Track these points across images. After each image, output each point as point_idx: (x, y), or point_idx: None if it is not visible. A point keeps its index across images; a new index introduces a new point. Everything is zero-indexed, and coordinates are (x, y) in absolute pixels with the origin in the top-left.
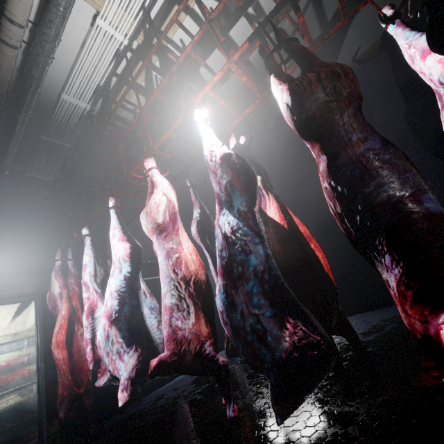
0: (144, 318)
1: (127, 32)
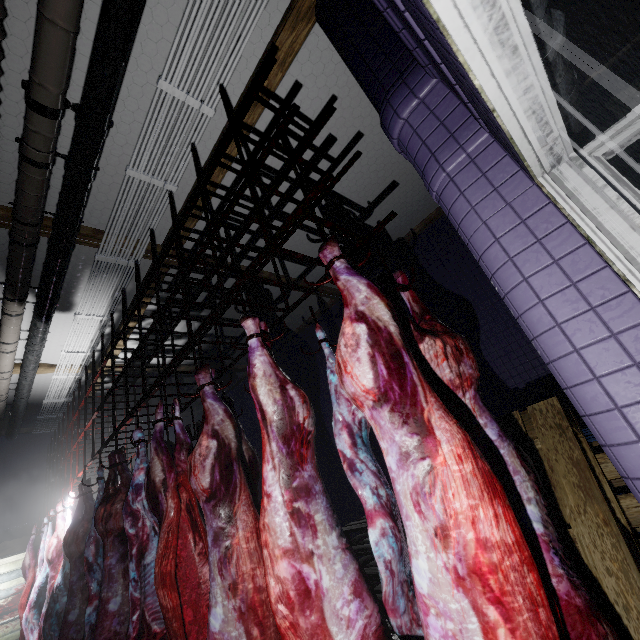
0: None
1: (78, 372)
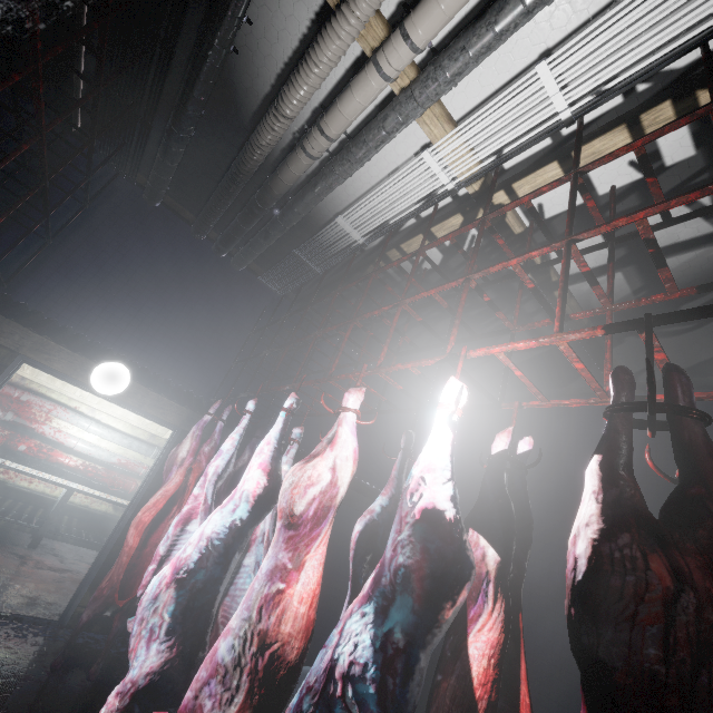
0: (217, 600)
1: (459, 175)
